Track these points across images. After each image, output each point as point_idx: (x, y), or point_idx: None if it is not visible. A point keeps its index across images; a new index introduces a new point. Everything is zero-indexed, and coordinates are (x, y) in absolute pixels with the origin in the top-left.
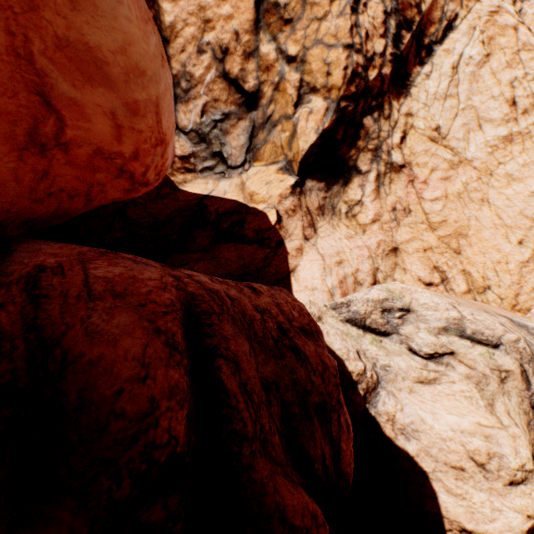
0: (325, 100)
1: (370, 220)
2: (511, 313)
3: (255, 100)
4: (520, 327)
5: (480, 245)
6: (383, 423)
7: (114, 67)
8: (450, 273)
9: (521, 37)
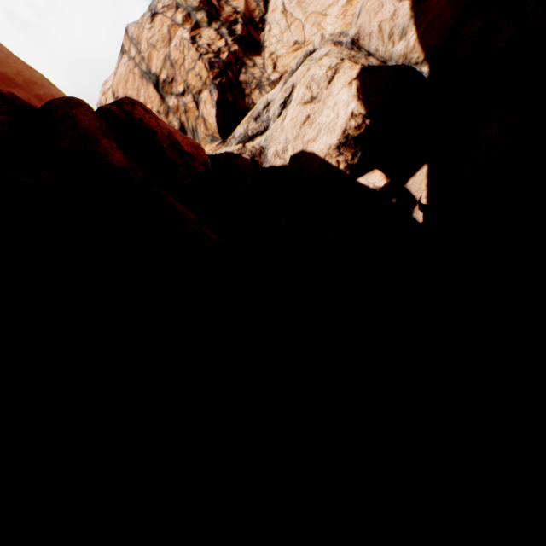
0: (207, 89)
1: None
2: None
3: (184, 130)
4: None
5: None
6: (274, 162)
7: (18, 81)
8: None
9: None
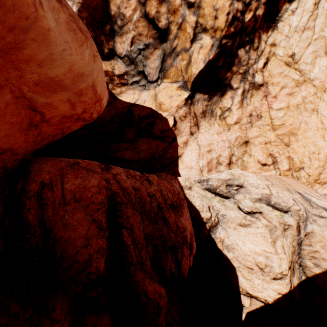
0: (212, 38)
1: (234, 122)
2: (309, 188)
3: (166, 35)
4: (306, 201)
5: (303, 141)
6: (217, 242)
7: (66, 80)
8: (279, 158)
9: None
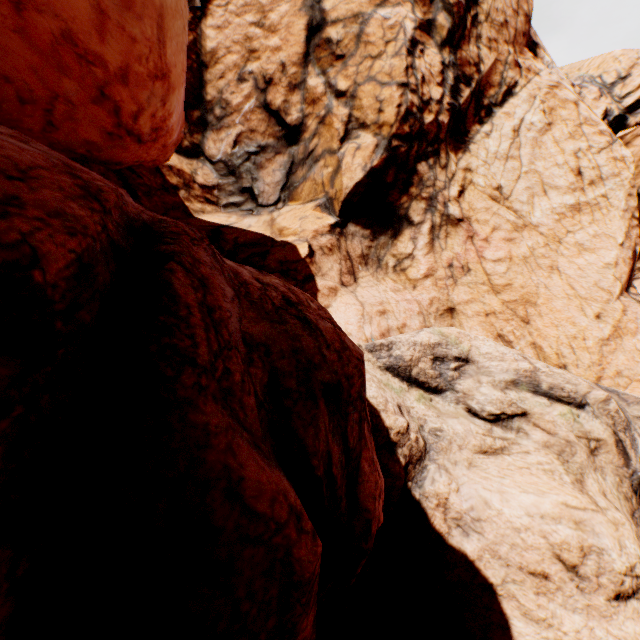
0: (376, 136)
1: (422, 275)
2: None
3: (297, 134)
4: (608, 392)
5: (551, 316)
6: (431, 510)
7: None
8: (517, 344)
9: (583, 112)
